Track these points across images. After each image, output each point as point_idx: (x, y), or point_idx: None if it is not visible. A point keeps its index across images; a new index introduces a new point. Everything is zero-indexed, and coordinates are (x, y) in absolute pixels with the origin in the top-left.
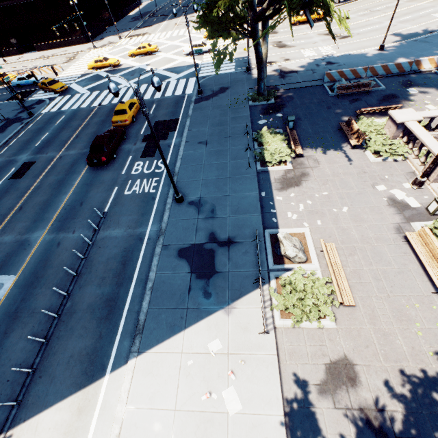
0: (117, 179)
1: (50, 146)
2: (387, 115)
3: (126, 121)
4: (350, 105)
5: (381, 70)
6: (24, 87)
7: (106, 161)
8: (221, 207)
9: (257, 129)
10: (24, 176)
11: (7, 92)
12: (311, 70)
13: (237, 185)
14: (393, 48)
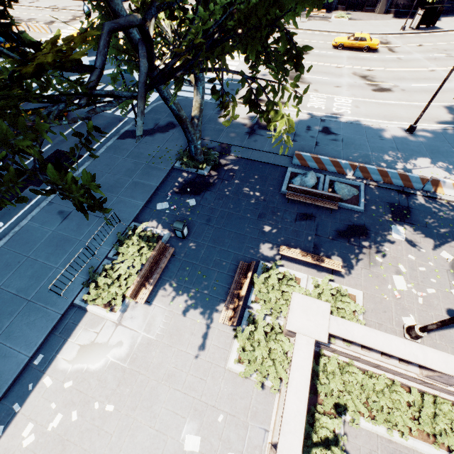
0: None
1: None
2: (325, 269)
3: None
4: (291, 224)
5: (377, 175)
6: None
7: None
8: None
9: (145, 217)
10: None
11: None
12: (294, 134)
13: (23, 322)
14: (429, 136)
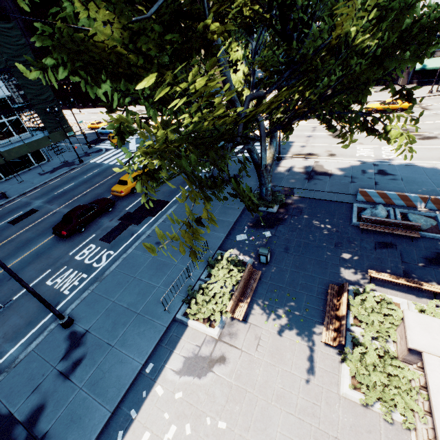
0: (60, 259)
1: (61, 198)
2: (425, 294)
3: (121, 192)
4: (371, 251)
5: None
6: (104, 135)
7: (66, 235)
8: (89, 362)
9: (227, 247)
10: (18, 223)
11: (92, 137)
12: (351, 177)
13: (134, 332)
14: None
